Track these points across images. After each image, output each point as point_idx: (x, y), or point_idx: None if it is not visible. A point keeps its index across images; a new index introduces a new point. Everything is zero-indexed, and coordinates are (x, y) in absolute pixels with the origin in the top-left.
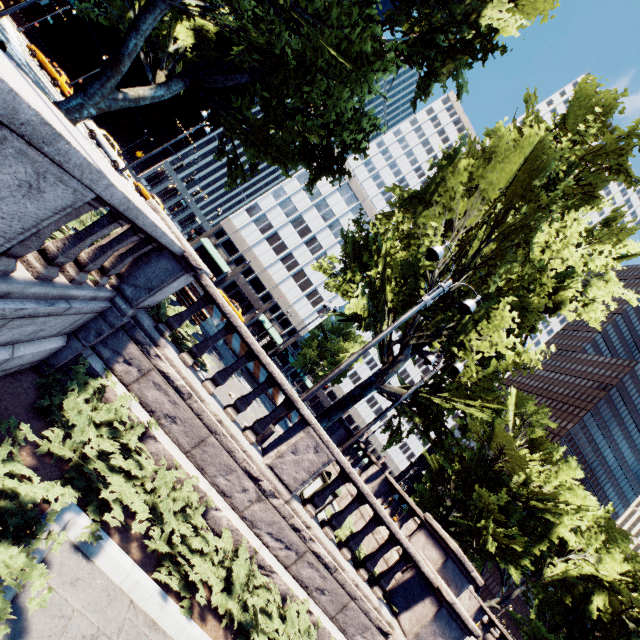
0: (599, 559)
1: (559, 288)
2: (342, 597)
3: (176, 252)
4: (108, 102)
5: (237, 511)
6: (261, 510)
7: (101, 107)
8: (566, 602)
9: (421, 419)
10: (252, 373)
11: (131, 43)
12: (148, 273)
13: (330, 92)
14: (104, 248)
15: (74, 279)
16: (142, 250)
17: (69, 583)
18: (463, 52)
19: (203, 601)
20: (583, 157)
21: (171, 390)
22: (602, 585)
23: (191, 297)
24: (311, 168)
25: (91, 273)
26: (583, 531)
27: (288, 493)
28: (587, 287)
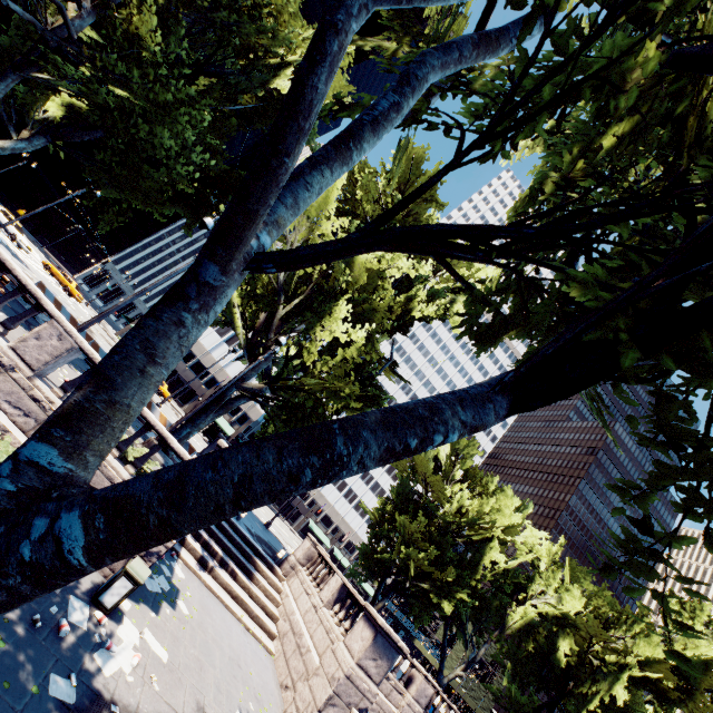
0: (560, 598)
1: (411, 297)
2: None
3: None
4: None
5: None
6: (0, 381)
7: None
8: (529, 650)
9: (283, 413)
10: None
11: None
12: None
13: (154, 134)
14: None
15: None
16: None
17: None
18: None
19: None
20: None
21: None
22: (563, 623)
23: None
24: (187, 214)
25: None
26: (541, 571)
27: (31, 371)
28: (453, 304)
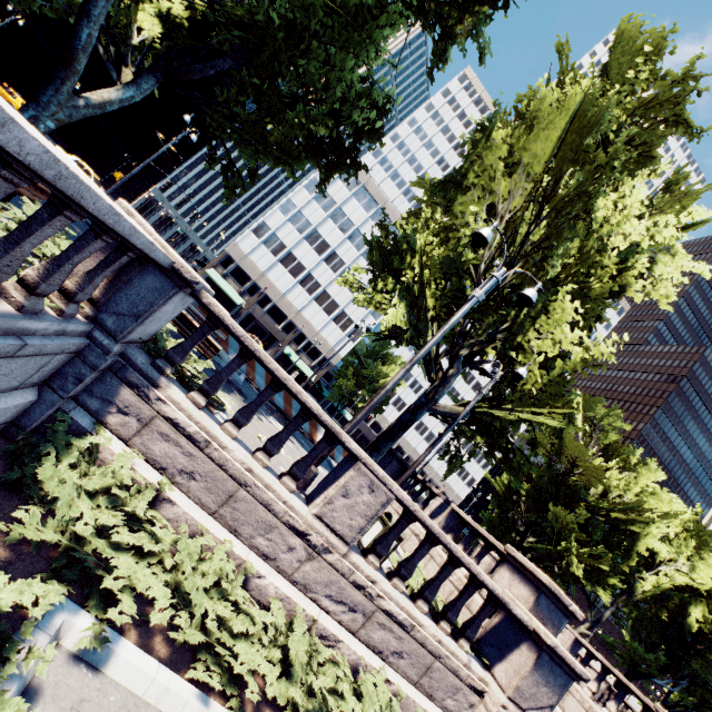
0: (692, 566)
1: (622, 269)
2: (424, 658)
3: (161, 262)
4: (67, 111)
5: (285, 575)
6: (314, 570)
7: (60, 118)
8: (662, 618)
9: (483, 438)
10: (283, 411)
11: (83, 34)
12: (131, 296)
13: (331, 63)
14: (58, 261)
15: (23, 306)
16: (116, 264)
17: (69, 709)
18: (481, 3)
19: (255, 698)
20: (634, 113)
21: (183, 439)
22: (699, 594)
23: (196, 327)
24: (320, 166)
25: (52, 300)
26: (671, 538)
27: (344, 545)
28: (652, 265)
